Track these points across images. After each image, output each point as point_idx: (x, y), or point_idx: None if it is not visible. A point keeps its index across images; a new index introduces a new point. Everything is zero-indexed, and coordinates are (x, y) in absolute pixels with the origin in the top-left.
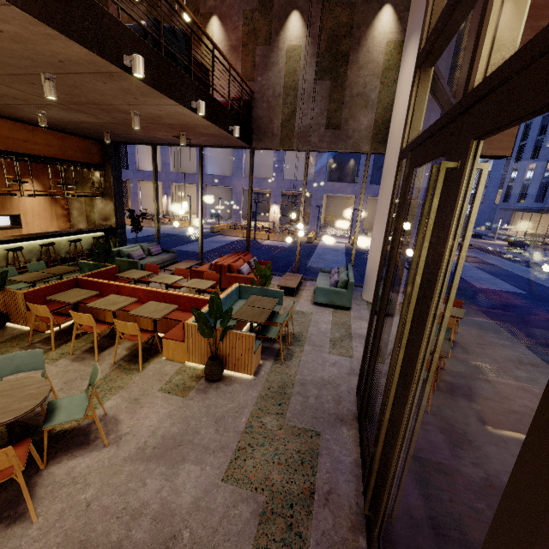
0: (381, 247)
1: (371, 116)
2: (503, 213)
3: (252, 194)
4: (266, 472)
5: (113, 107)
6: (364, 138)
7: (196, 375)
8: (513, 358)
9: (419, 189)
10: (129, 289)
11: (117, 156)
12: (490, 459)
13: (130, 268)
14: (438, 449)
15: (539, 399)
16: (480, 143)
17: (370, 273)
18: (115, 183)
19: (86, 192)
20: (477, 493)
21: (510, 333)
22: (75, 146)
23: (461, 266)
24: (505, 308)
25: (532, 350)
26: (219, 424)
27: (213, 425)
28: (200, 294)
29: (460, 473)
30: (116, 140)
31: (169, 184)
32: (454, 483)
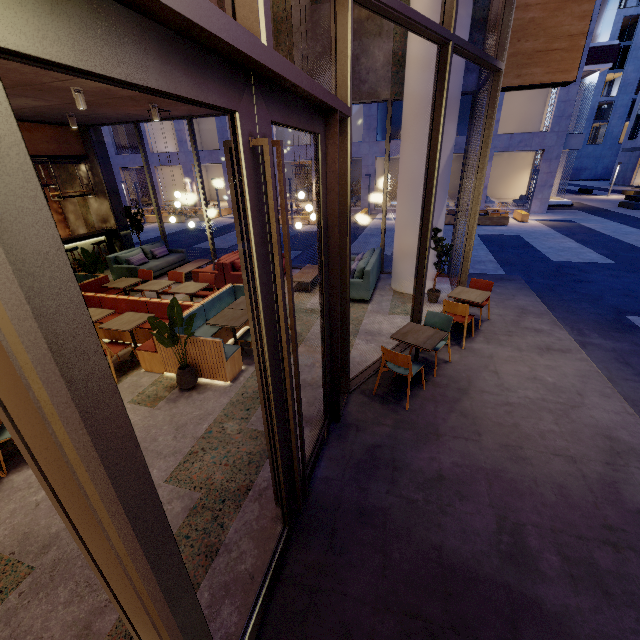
0: (404, 224)
1: (387, 47)
2: (627, 155)
3: (293, 167)
4: (210, 473)
5: (48, 86)
6: (382, 80)
7: (172, 385)
8: (542, 344)
9: (335, 159)
10: (111, 300)
11: (101, 142)
12: (452, 453)
13: (130, 275)
14: (399, 446)
15: (548, 389)
16: (235, 117)
17: (395, 257)
18: (105, 176)
19: (73, 192)
20: (419, 485)
21: (566, 315)
22: (46, 136)
23: (277, 259)
24: (576, 284)
25: (583, 333)
26: (179, 431)
27: (172, 433)
28: (192, 299)
29: (411, 468)
30: (92, 122)
31: (190, 166)
32: (399, 476)
